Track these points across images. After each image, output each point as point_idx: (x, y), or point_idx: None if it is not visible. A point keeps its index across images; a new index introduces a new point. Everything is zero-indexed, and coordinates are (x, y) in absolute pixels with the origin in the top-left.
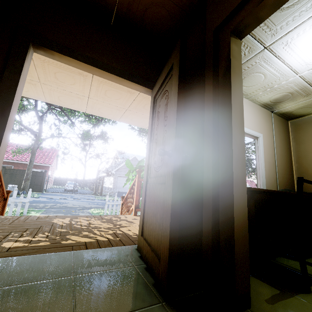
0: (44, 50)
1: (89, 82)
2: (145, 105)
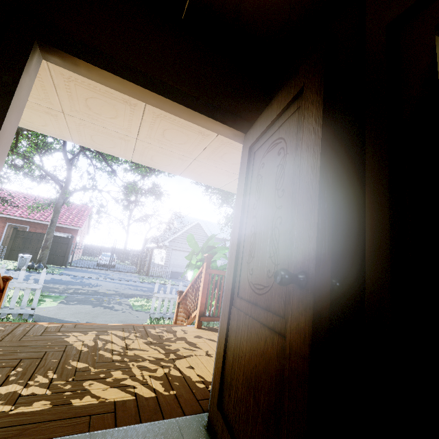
0: (60, 57)
1: (140, 116)
2: (224, 154)
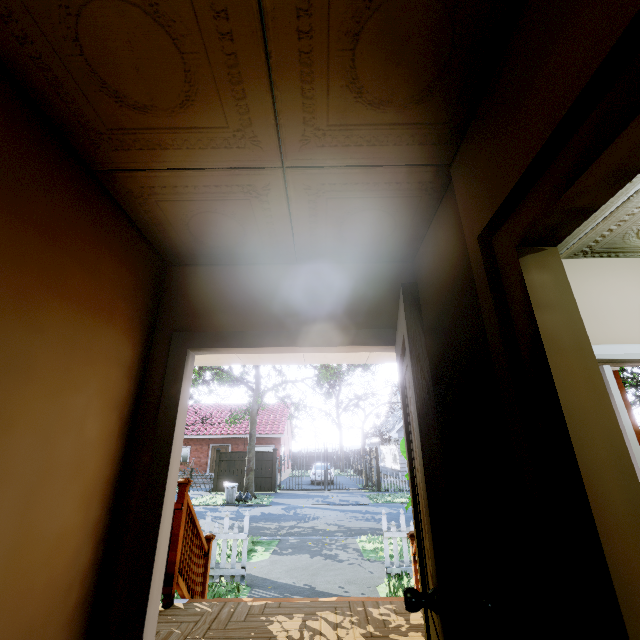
0: (206, 350)
1: None
2: None
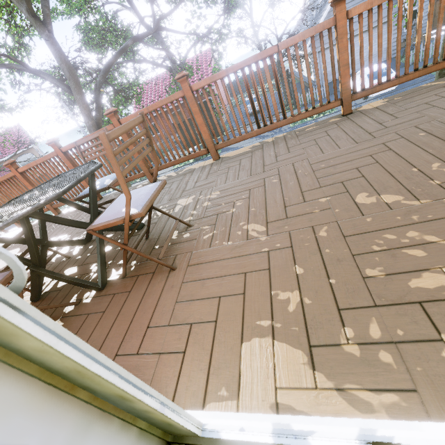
0: None
1: None
2: None
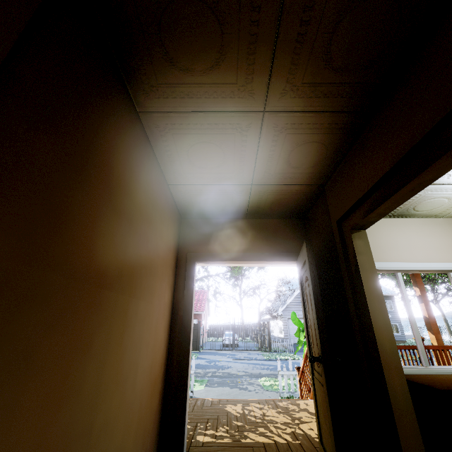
0: (203, 262)
1: None
2: None
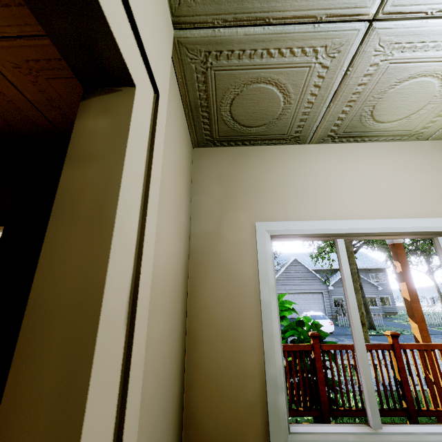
0: None
1: None
2: None
